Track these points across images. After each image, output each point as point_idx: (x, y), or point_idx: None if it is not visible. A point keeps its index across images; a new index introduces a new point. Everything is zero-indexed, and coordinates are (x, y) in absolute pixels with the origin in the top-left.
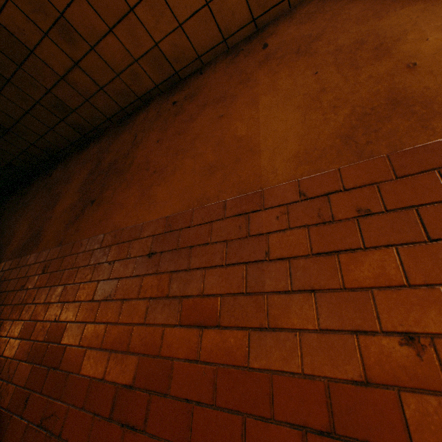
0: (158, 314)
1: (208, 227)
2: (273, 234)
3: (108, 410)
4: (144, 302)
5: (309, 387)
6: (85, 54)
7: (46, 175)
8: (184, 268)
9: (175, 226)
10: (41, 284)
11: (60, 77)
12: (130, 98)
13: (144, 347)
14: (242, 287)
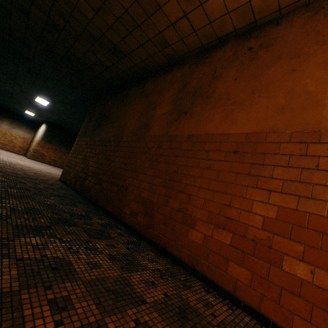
0: (242, 181)
1: (276, 145)
2: (323, 157)
3: (216, 211)
4: (232, 174)
5: (327, 221)
6: (194, 9)
7: (139, 86)
8: (259, 163)
9: (252, 140)
10: (158, 153)
11: (170, 24)
12: (211, 38)
13: (234, 192)
14: (297, 178)
